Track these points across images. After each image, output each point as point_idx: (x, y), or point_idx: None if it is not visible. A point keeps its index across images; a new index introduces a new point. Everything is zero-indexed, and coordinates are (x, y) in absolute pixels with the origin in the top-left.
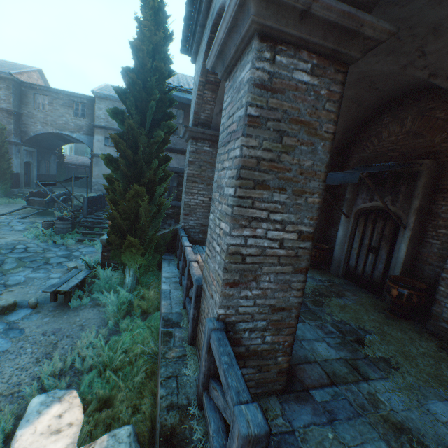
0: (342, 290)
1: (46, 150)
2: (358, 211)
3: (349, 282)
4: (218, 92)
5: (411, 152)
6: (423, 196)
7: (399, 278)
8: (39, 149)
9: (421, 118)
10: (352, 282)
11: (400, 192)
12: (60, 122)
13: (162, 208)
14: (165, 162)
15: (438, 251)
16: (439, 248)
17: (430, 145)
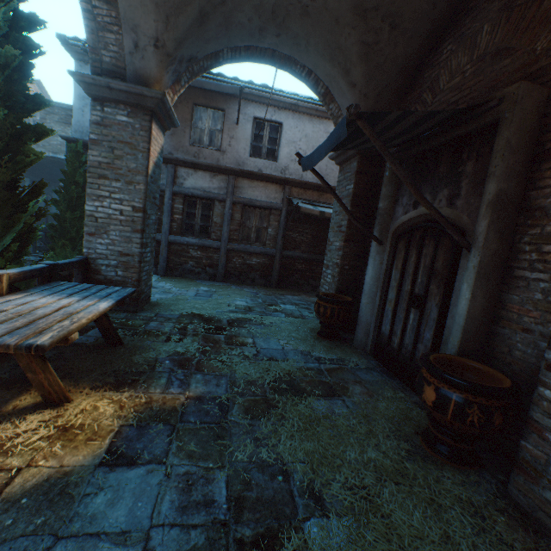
0: (348, 381)
1: (45, 181)
2: (397, 230)
3: (378, 365)
4: (118, 4)
5: (488, 94)
6: (509, 170)
7: (452, 361)
8: (35, 179)
9: (509, 16)
10: (384, 365)
11: (463, 175)
12: (54, 143)
13: (24, 217)
14: (36, 136)
15: (545, 298)
16: (548, 289)
17: (527, 61)
